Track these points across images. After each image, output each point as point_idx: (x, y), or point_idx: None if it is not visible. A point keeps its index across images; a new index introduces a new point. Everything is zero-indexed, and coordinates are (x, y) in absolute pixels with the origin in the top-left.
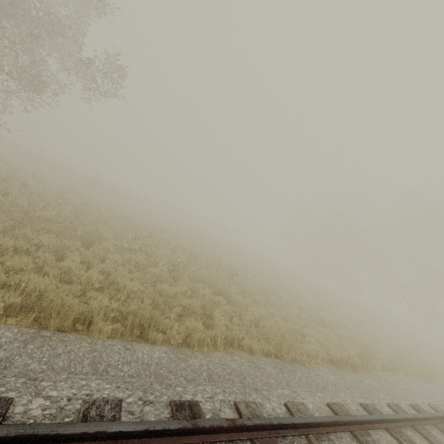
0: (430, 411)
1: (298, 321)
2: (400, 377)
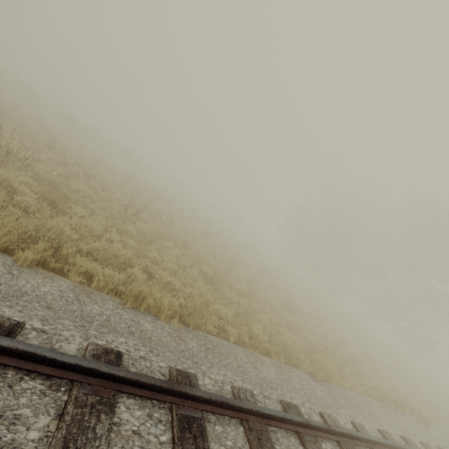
0: (217, 394)
1: (163, 263)
2: (262, 358)
